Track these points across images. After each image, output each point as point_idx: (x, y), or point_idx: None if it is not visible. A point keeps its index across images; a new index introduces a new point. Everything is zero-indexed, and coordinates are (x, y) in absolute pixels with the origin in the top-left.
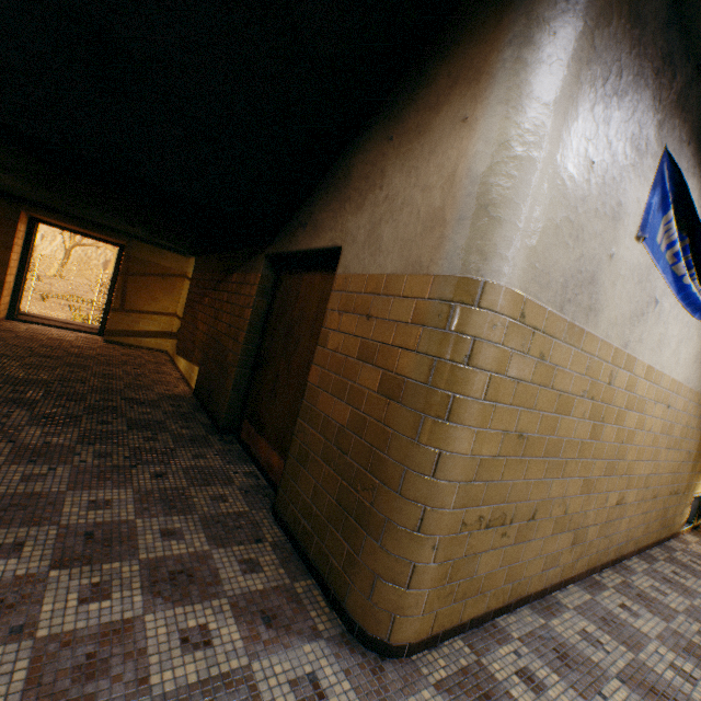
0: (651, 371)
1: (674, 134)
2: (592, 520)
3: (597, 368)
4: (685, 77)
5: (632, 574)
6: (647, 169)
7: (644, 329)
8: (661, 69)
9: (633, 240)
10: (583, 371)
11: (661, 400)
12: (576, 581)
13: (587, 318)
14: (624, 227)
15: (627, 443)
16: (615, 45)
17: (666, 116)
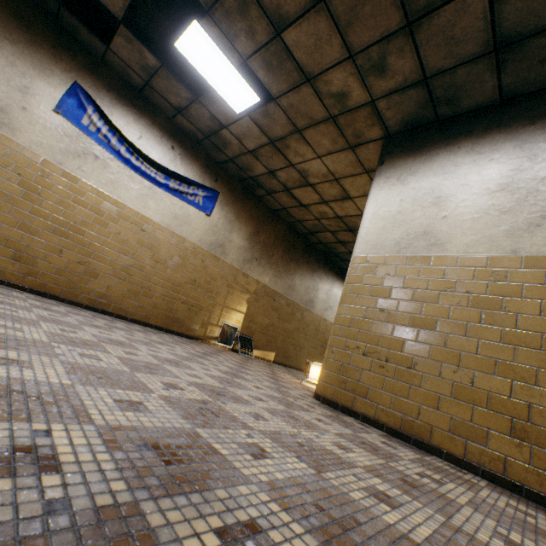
0: (106, 196)
1: (87, 80)
2: (43, 257)
3: (23, 161)
4: (91, 60)
5: (98, 313)
6: (59, 84)
7: (86, 165)
8: (59, 47)
9: (52, 112)
10: (3, 154)
11: (130, 221)
12: (29, 292)
13: (2, 128)
14: (38, 101)
15: (84, 227)
16: (1, 21)
17: (74, 69)
